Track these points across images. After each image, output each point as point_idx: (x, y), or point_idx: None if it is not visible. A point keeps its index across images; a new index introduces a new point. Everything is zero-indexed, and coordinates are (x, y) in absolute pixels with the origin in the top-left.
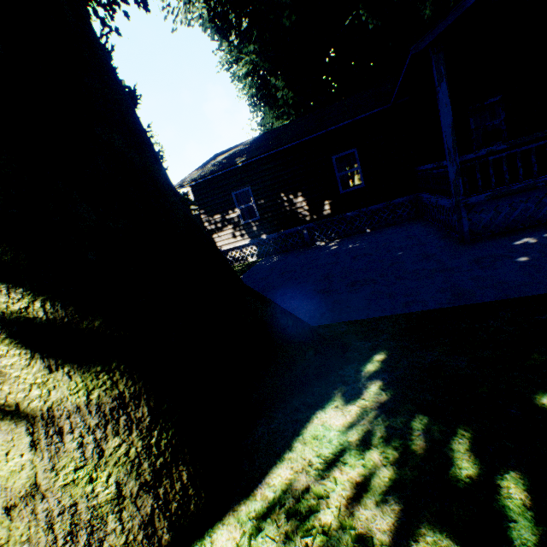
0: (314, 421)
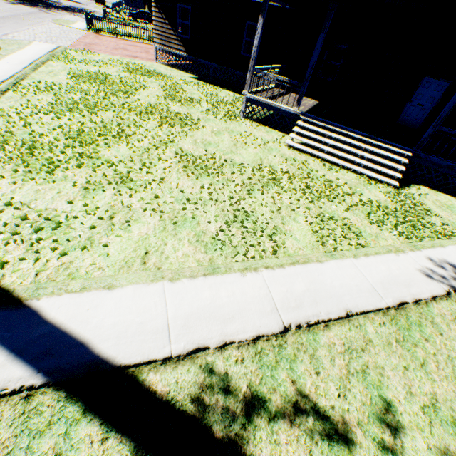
0: None
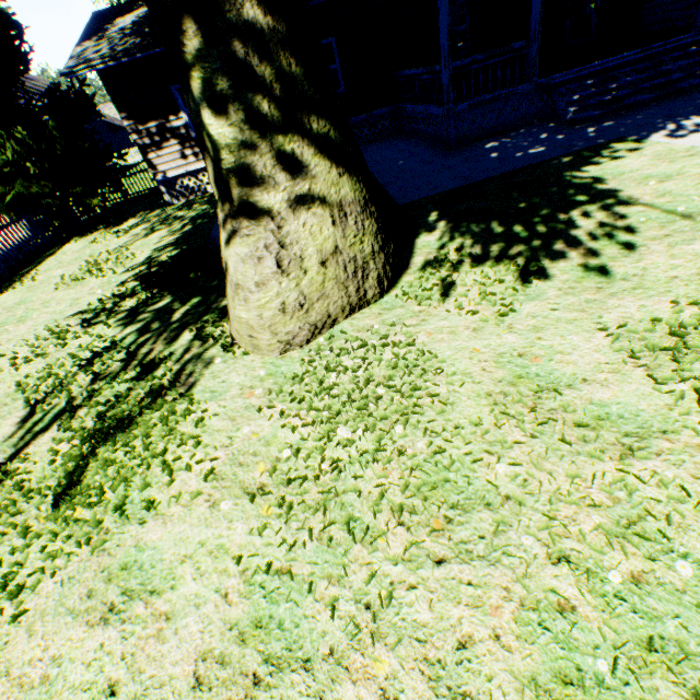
0: (418, 243)
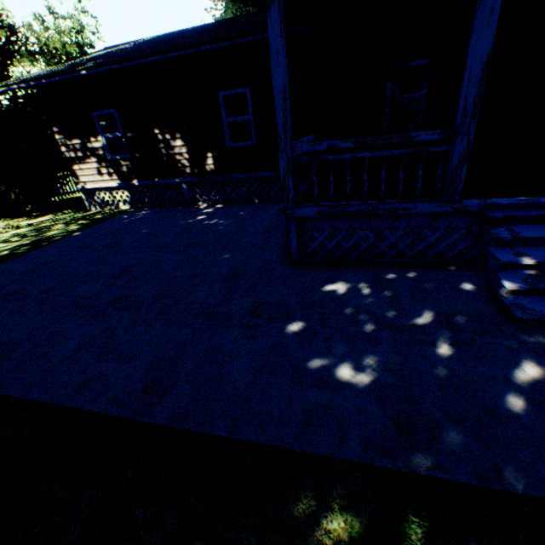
0: None
